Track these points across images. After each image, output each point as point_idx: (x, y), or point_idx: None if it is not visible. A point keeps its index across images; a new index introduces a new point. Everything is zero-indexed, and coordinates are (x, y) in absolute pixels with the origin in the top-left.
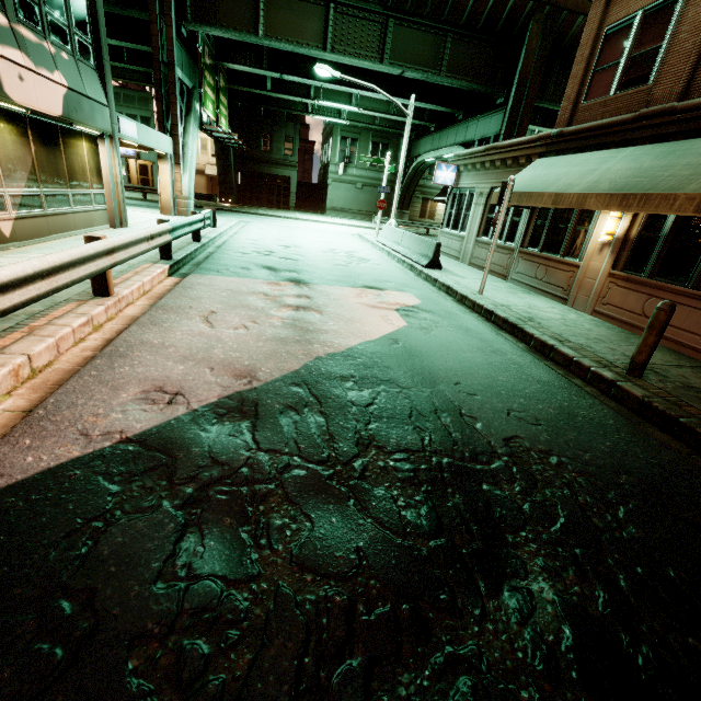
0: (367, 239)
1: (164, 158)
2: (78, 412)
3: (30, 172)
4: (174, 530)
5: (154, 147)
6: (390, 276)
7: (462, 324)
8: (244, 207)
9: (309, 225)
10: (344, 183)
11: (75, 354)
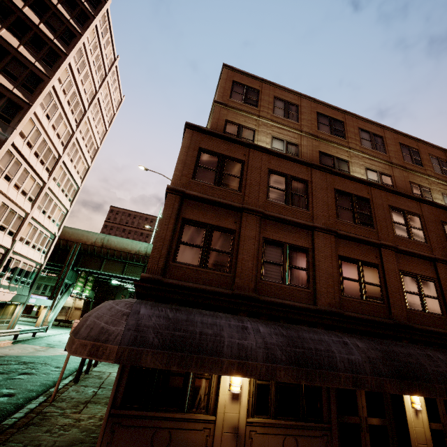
0: None
1: (46, 307)
2: None
3: None
4: None
5: (42, 304)
6: None
7: None
8: None
9: None
10: None
11: None
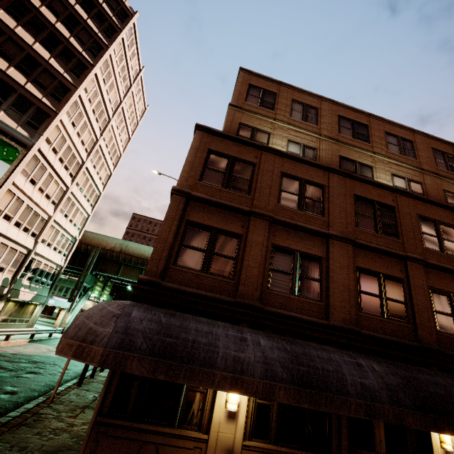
0: None
1: (65, 309)
2: None
3: (11, 313)
4: None
5: (61, 306)
6: None
7: None
8: None
9: None
10: None
11: None
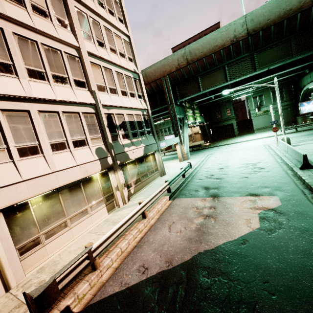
0: (271, 148)
1: (177, 144)
2: (123, 272)
3: (137, 173)
4: None
5: (172, 143)
6: (270, 181)
7: (302, 225)
8: (214, 143)
9: (241, 145)
10: (260, 115)
11: (132, 244)
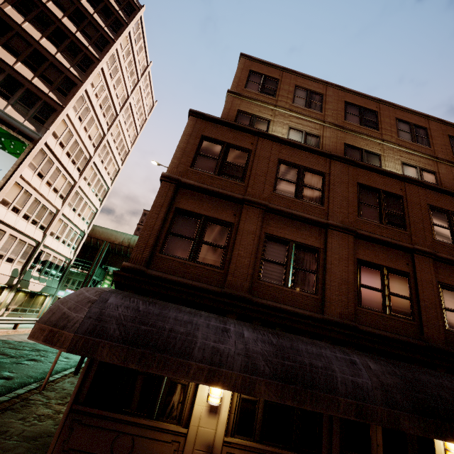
0: None
1: None
2: None
3: (21, 303)
4: (0, 342)
5: None
6: None
7: None
8: None
9: None
10: None
11: (1, 335)
